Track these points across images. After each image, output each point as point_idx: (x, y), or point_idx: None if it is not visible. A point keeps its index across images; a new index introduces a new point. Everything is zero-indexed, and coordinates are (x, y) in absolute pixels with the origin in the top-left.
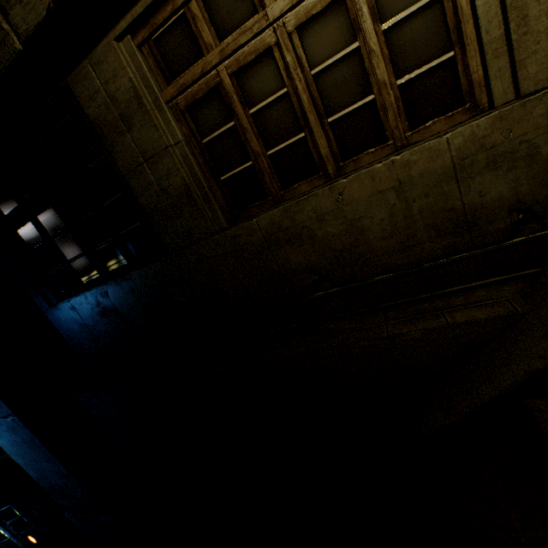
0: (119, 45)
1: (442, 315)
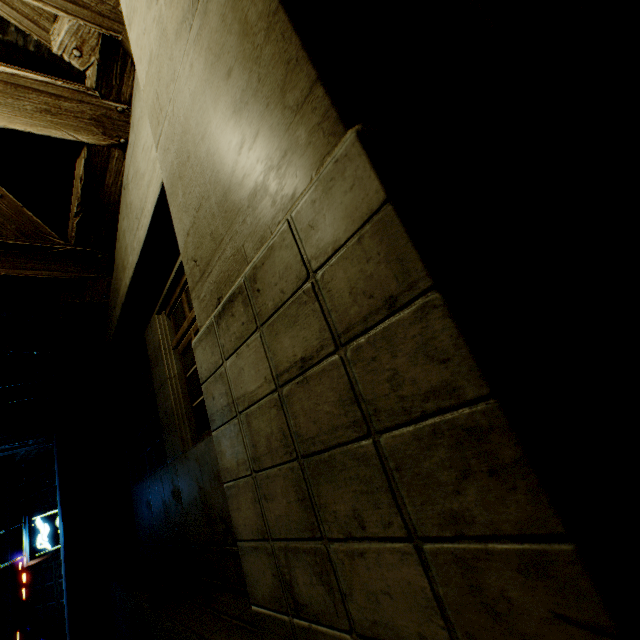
0: (159, 316)
1: (251, 637)
